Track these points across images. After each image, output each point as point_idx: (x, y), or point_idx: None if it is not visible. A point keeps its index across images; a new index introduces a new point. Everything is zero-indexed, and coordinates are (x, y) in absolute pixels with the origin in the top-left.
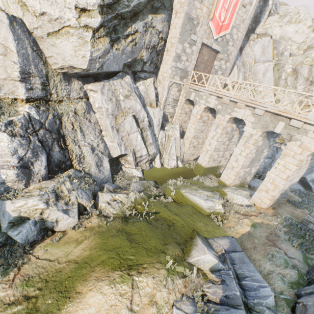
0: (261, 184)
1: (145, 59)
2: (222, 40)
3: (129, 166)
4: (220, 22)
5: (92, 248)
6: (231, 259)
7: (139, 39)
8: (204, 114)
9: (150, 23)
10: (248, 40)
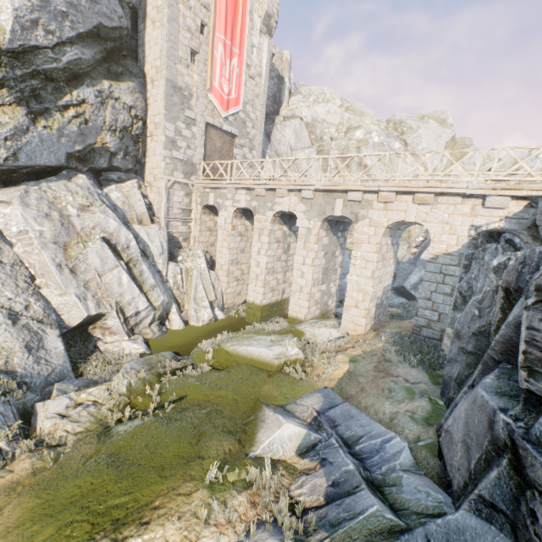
0: (346, 298)
1: (112, 147)
2: (236, 120)
3: (115, 337)
4: (224, 95)
5: (12, 529)
6: (331, 421)
7: (91, 115)
8: (238, 221)
9: (110, 93)
10: (273, 124)
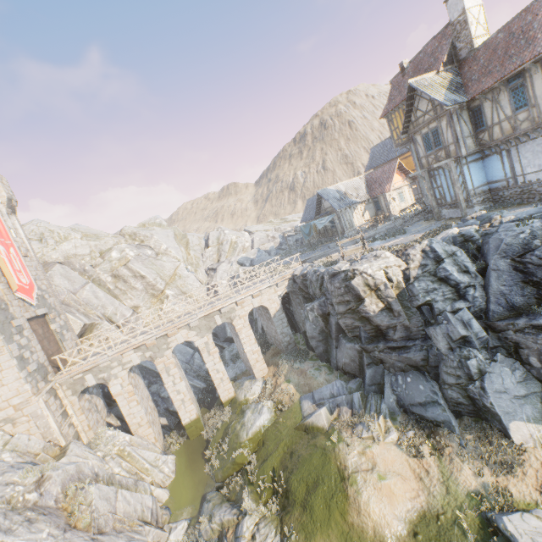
0: (250, 362)
1: None
2: (39, 300)
3: None
4: (25, 285)
5: (329, 540)
6: (320, 399)
7: None
8: (130, 378)
9: None
10: None
